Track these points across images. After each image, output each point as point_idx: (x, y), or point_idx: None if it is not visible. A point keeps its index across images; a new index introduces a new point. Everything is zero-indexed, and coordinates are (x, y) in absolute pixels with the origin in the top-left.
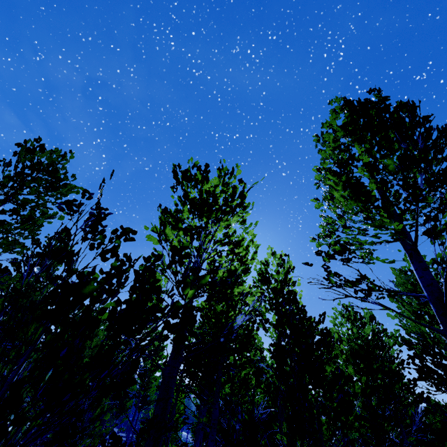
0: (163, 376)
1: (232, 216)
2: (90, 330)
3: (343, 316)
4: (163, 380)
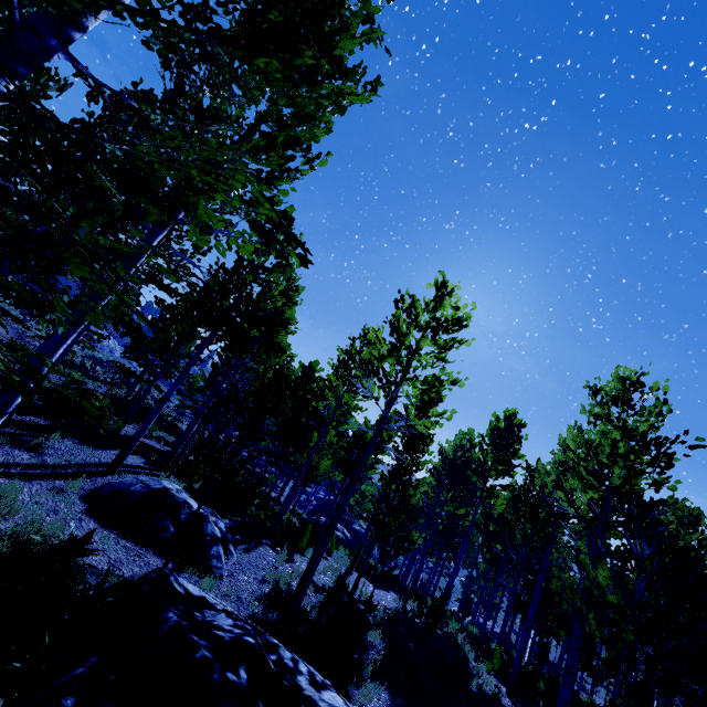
0: (590, 560)
1: (667, 463)
2: (423, 448)
3: (675, 514)
4: (591, 563)
